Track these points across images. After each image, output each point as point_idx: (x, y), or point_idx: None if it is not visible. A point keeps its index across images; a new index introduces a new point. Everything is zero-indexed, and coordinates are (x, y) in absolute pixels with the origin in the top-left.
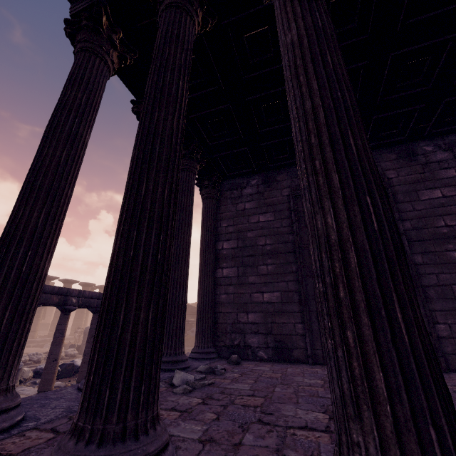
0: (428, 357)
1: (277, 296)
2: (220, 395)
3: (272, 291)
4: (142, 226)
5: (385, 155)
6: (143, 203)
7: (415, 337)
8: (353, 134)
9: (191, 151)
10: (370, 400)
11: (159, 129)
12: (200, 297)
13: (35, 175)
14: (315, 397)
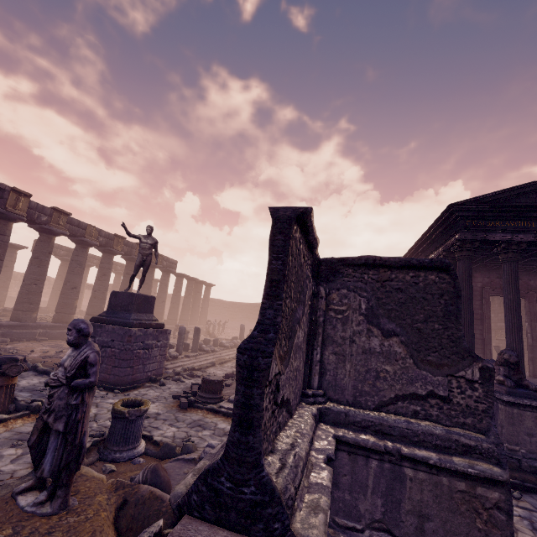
0: None
1: None
2: None
3: None
4: (522, 343)
5: None
6: (521, 337)
7: None
8: None
9: None
10: None
11: (520, 315)
12: None
13: (471, 315)
14: None
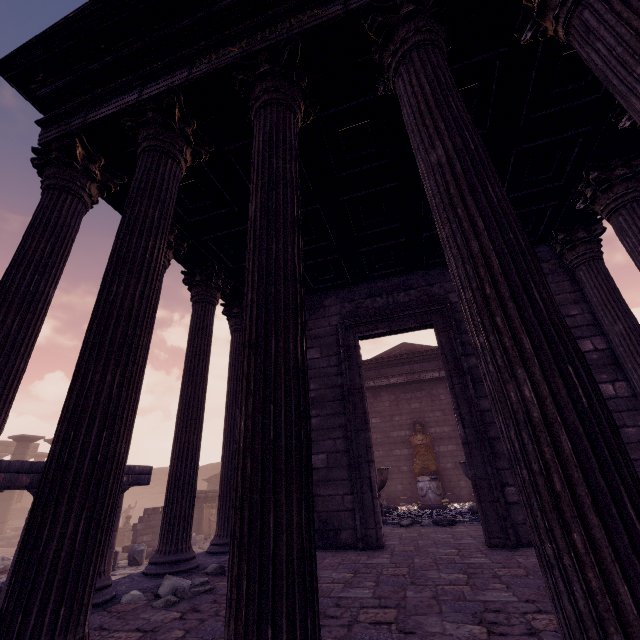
0: (290, 562)
1: (322, 459)
2: (209, 606)
3: (316, 452)
4: (81, 424)
5: (448, 274)
6: (86, 397)
7: (281, 544)
8: (276, 335)
9: (208, 277)
10: (235, 607)
11: (116, 305)
12: (224, 466)
13: None
14: (322, 598)
